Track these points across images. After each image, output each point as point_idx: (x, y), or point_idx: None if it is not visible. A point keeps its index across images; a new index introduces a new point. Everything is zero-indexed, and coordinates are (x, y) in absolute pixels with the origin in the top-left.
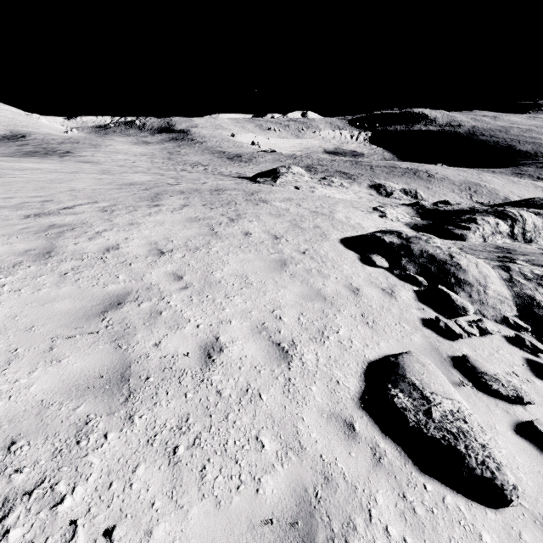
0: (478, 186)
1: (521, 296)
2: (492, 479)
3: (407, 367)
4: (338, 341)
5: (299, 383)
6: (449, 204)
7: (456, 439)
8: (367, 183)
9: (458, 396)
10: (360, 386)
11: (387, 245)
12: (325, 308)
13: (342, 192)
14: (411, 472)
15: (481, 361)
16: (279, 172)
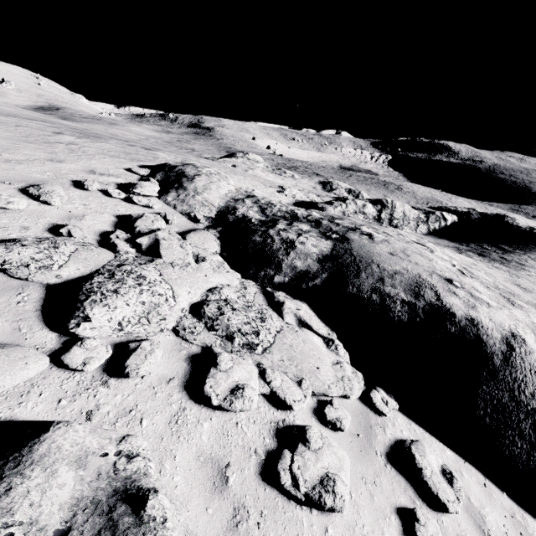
0: (438, 203)
1: (228, 207)
2: None
3: None
4: None
5: None
6: None
7: None
8: (319, 179)
9: None
10: None
11: (165, 166)
12: None
13: (281, 178)
14: None
15: (56, 186)
16: (235, 156)
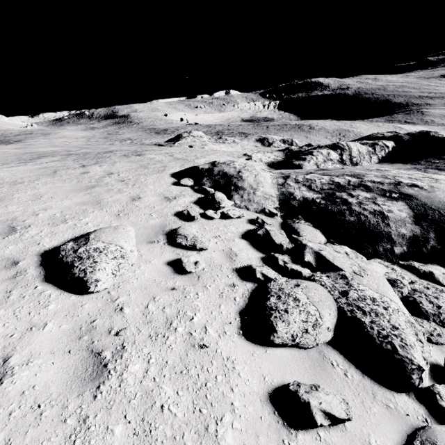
0: (347, 131)
1: (284, 194)
2: (83, 278)
3: (98, 230)
4: (73, 224)
5: (2, 245)
6: (311, 146)
7: (79, 261)
8: (255, 138)
9: (125, 243)
10: (56, 245)
11: (199, 171)
12: (90, 208)
13: (230, 146)
14: (36, 281)
15: (187, 229)
16: (182, 137)
